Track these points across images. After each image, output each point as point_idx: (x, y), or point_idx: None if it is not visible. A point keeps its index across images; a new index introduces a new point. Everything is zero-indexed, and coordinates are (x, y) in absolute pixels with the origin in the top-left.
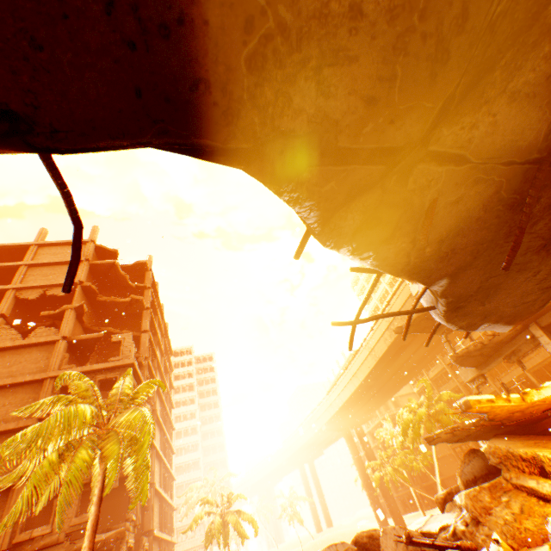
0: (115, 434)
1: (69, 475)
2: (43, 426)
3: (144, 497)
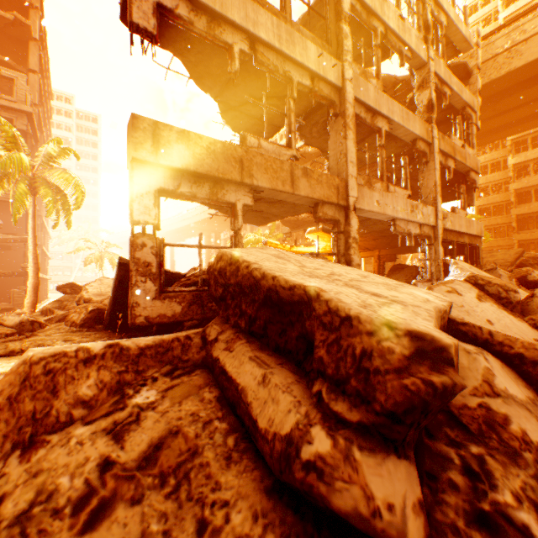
0: (46, 182)
1: (16, 197)
2: (4, 163)
3: (69, 226)
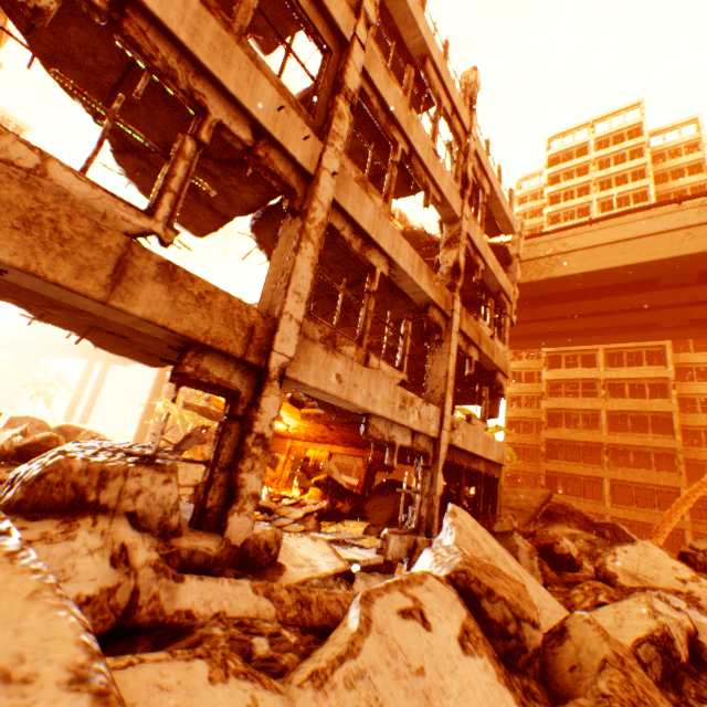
0: None
1: None
2: None
3: None
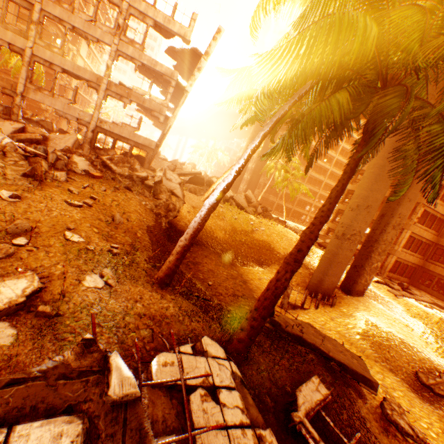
0: None
1: (15, 67)
2: (3, 50)
3: None
